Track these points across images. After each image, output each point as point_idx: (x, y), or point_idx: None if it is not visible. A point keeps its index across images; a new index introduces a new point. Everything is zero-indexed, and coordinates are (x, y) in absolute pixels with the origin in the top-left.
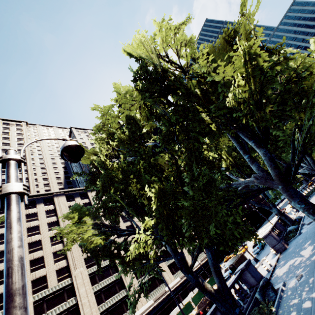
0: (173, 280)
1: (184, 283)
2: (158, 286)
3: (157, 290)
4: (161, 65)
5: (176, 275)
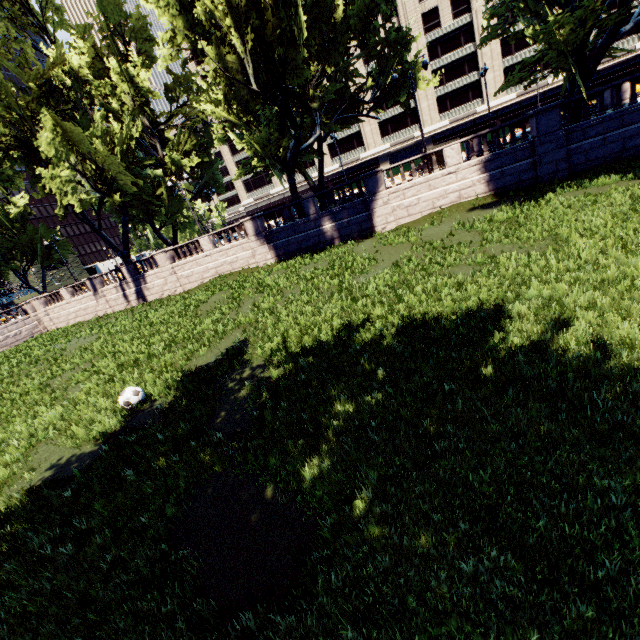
0: (499, 97)
1: (520, 105)
2: (470, 102)
3: (464, 108)
4: (189, 17)
5: (515, 88)
